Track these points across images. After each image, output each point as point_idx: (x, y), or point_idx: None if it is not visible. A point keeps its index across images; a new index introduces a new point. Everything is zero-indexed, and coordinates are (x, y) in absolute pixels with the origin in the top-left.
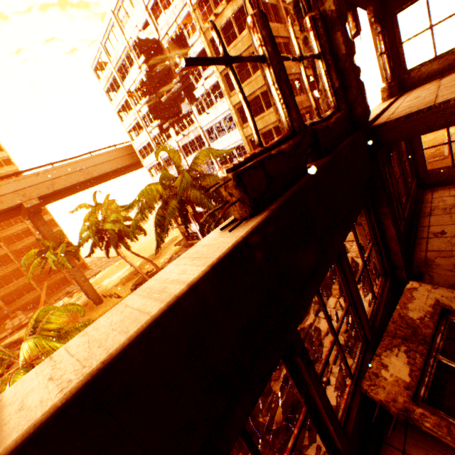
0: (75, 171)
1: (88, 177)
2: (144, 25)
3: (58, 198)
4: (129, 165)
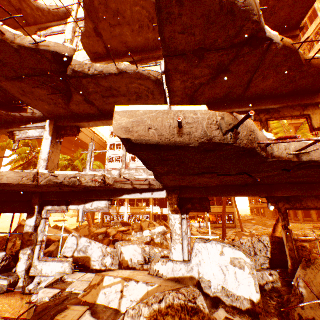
0: None
1: None
2: None
3: None
4: None
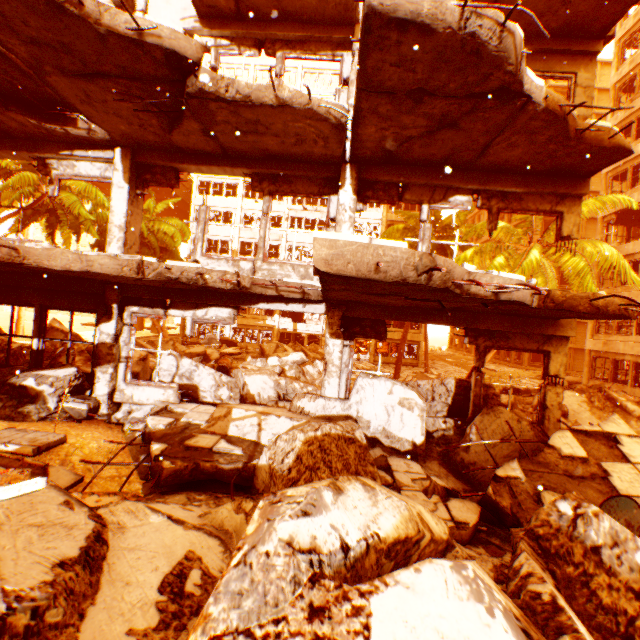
0: None
1: None
2: None
3: None
4: None
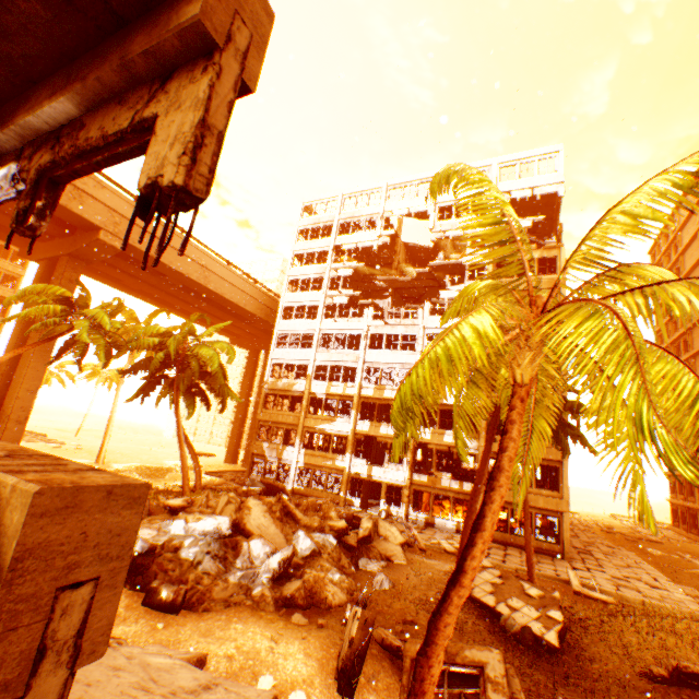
0: (197, 261)
1: (202, 281)
2: (419, 212)
3: (103, 275)
4: (249, 313)
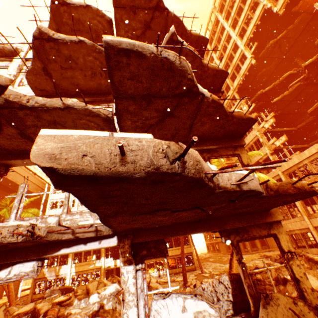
0: None
1: None
2: None
3: None
4: (29, 191)
